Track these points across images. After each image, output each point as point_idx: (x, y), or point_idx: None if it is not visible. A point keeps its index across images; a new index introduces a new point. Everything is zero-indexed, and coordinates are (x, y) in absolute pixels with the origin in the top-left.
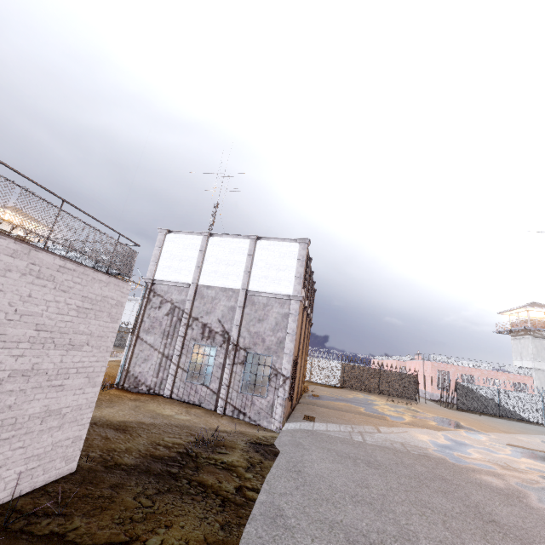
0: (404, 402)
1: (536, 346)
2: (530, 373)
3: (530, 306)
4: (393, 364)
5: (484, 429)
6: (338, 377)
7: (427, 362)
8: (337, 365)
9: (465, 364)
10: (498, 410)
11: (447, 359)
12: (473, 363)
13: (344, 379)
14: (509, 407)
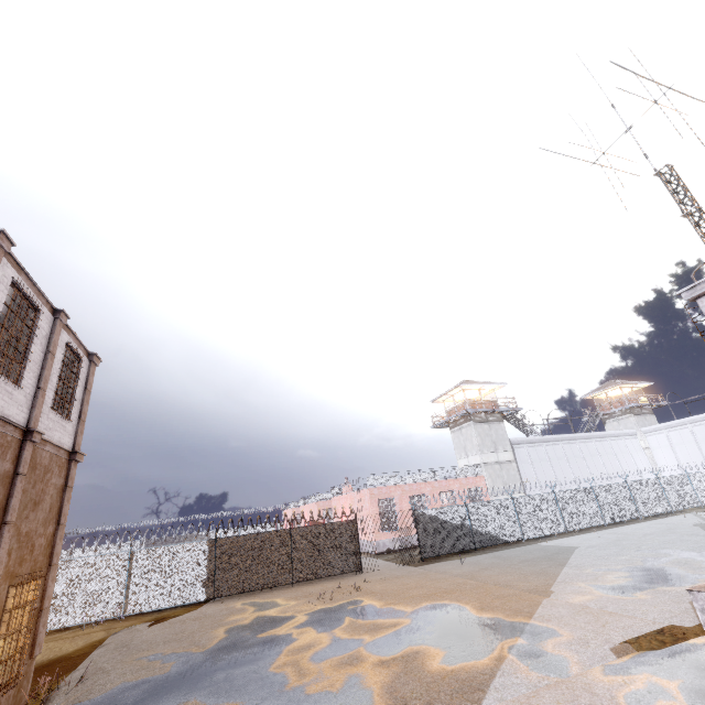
0: (342, 587)
1: (479, 433)
2: (481, 471)
3: (466, 383)
4: (314, 508)
5: (515, 608)
6: (201, 578)
7: (362, 491)
8: (198, 549)
9: (409, 481)
10: (472, 539)
11: (389, 479)
12: (418, 475)
13: (216, 577)
14: (484, 529)
